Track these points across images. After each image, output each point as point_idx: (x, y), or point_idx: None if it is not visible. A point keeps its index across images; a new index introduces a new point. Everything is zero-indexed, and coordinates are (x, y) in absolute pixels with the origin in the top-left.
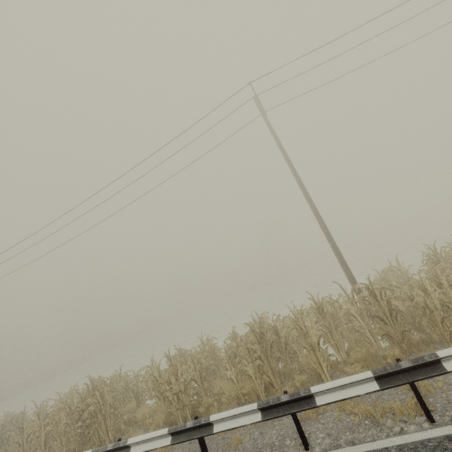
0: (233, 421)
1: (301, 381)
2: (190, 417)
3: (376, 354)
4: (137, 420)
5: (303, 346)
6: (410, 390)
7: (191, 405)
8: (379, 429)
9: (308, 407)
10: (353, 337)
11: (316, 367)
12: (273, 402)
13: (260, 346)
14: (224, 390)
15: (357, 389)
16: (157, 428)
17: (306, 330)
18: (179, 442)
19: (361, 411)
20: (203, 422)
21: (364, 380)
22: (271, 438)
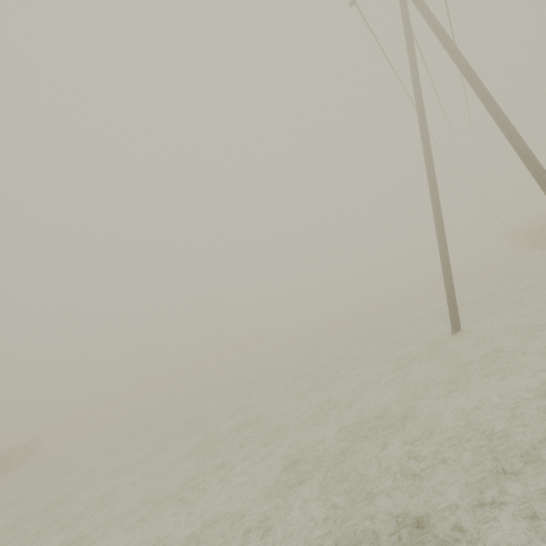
0: None
1: None
2: None
3: None
4: None
5: None
6: None
7: None
8: None
9: None
10: None
11: None
12: None
13: None
14: None
15: None
16: None
17: None
18: None
19: None
20: None
21: None
22: None
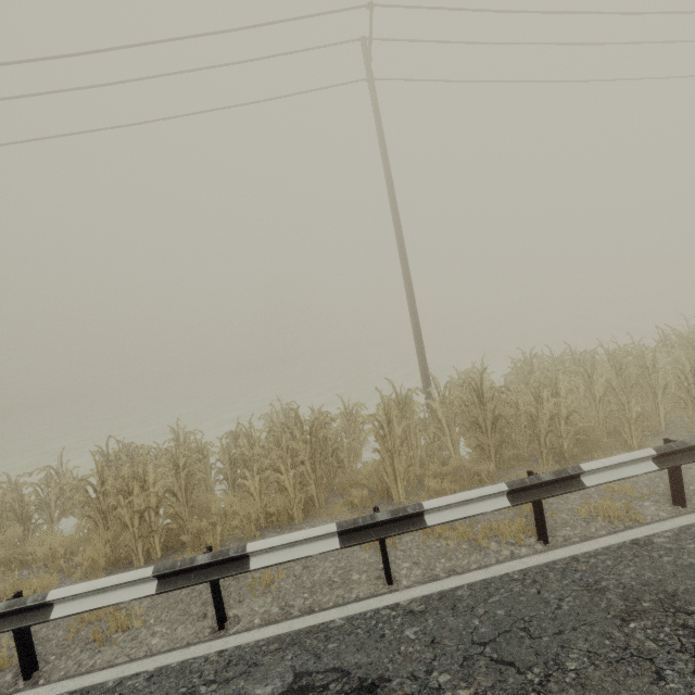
0: (288, 552)
1: (361, 497)
2: (160, 549)
3: (470, 467)
4: (29, 559)
5: (378, 450)
6: (509, 510)
7: (166, 530)
8: (484, 553)
9: (414, 528)
10: (425, 447)
11: (389, 480)
12: (365, 523)
13: (309, 446)
14: (235, 509)
15: (483, 505)
16: (92, 570)
17: (388, 430)
18: (175, 589)
19: (456, 534)
20: (234, 555)
21: (496, 494)
22: (325, 573)
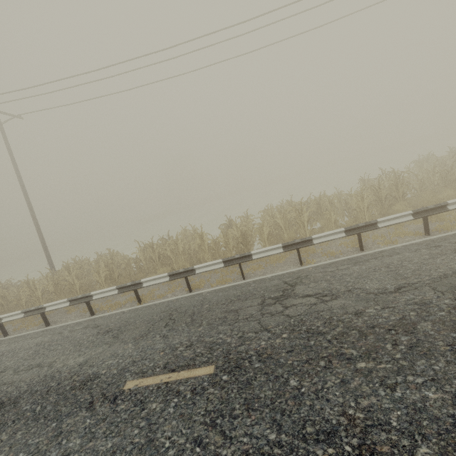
0: None
1: None
2: None
3: None
4: None
5: None
6: None
7: None
8: None
9: None
10: None
11: None
12: None
13: None
14: None
15: None
16: None
17: None
18: None
19: None
20: None
21: None
22: None
